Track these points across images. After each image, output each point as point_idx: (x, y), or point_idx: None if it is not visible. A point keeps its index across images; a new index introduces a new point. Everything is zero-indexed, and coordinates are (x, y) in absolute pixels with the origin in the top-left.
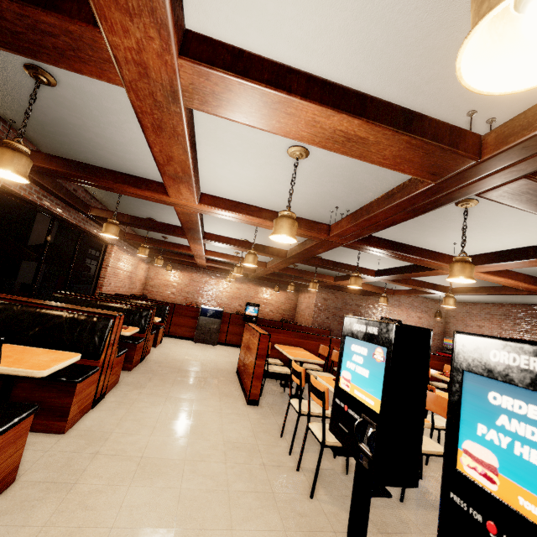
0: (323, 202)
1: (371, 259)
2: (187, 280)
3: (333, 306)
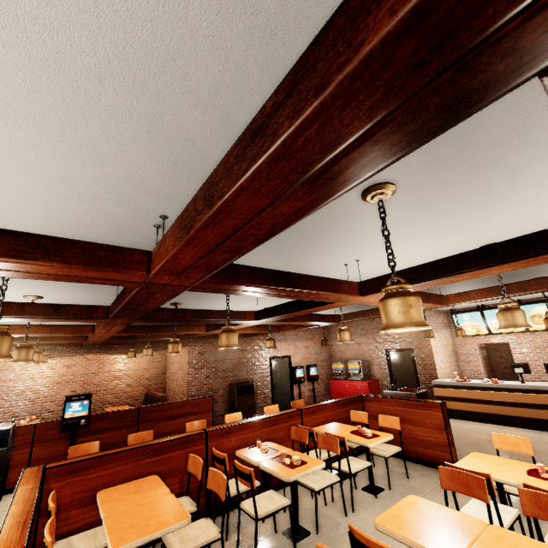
0: (129, 205)
1: (247, 297)
2: None
3: (213, 360)
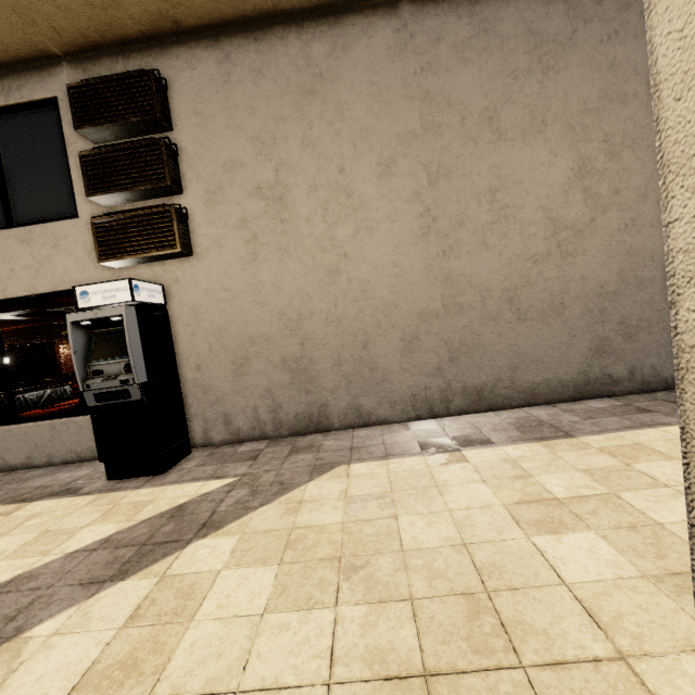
0: None
1: None
2: None
3: None
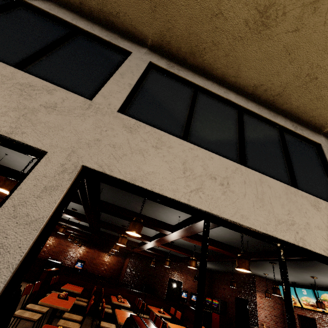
0: None
1: None
2: (56, 243)
3: (139, 268)
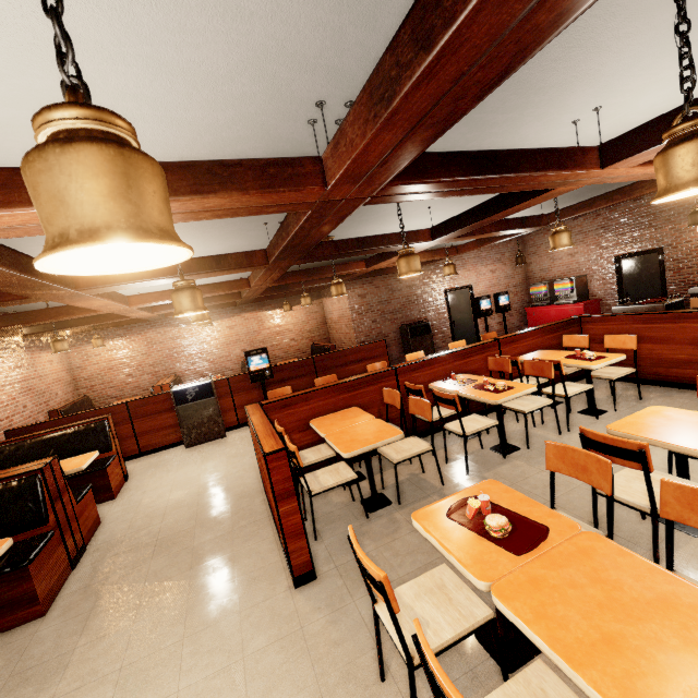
0: (279, 97)
1: (415, 211)
2: (143, 347)
3: (377, 302)
